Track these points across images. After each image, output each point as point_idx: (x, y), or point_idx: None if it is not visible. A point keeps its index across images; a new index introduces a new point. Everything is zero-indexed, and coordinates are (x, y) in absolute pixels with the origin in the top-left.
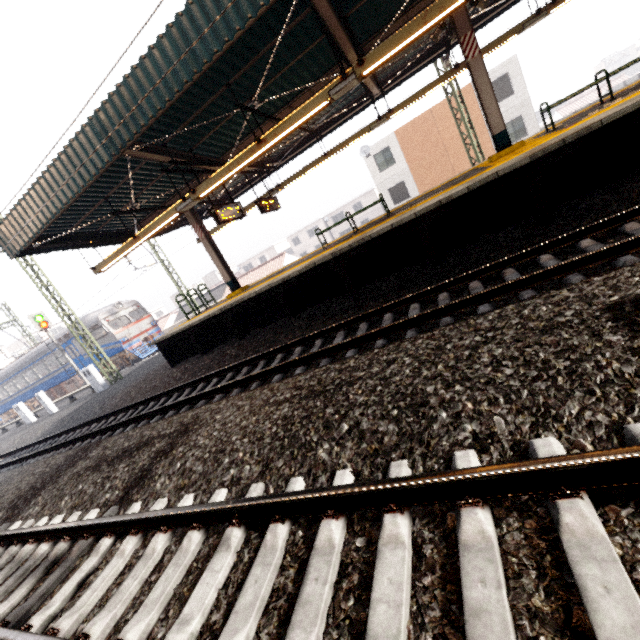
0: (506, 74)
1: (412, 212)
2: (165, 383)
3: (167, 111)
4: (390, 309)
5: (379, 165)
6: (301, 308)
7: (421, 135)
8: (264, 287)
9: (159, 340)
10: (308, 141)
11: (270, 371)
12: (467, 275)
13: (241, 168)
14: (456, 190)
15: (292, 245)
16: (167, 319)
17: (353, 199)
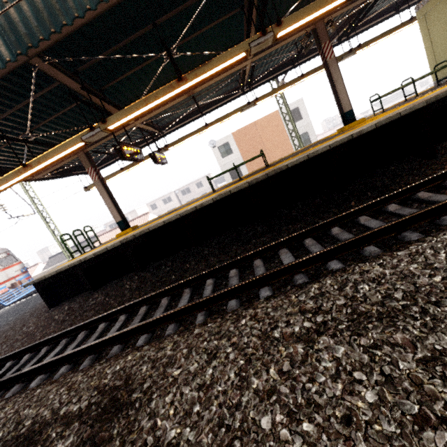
0: (297, 108)
1: (322, 147)
2: (43, 328)
3: (88, 33)
4: (333, 224)
5: (222, 153)
6: (204, 238)
7: (249, 137)
8: (174, 216)
9: (39, 279)
10: (188, 118)
11: (218, 297)
12: (409, 188)
13: (156, 105)
14: (359, 129)
15: (150, 209)
16: (35, 268)
17: (196, 179)
